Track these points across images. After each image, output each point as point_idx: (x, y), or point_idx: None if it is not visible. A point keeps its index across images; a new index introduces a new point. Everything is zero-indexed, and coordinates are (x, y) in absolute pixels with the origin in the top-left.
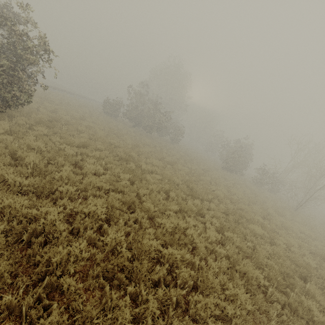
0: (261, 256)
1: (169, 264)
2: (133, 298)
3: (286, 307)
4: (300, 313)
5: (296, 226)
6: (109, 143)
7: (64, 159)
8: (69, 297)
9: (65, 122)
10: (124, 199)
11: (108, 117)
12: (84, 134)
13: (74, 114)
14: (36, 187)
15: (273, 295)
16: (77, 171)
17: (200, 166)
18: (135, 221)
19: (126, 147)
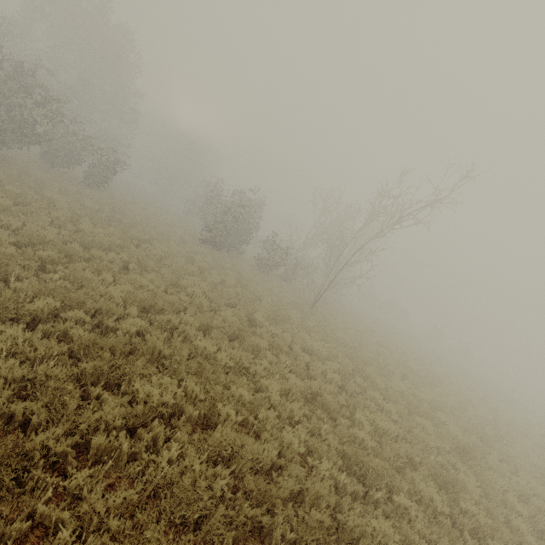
0: None
1: None
2: None
3: None
4: None
5: (301, 339)
6: None
7: None
8: None
9: None
10: None
11: None
12: None
13: None
14: None
15: None
16: None
17: (134, 233)
18: None
19: None
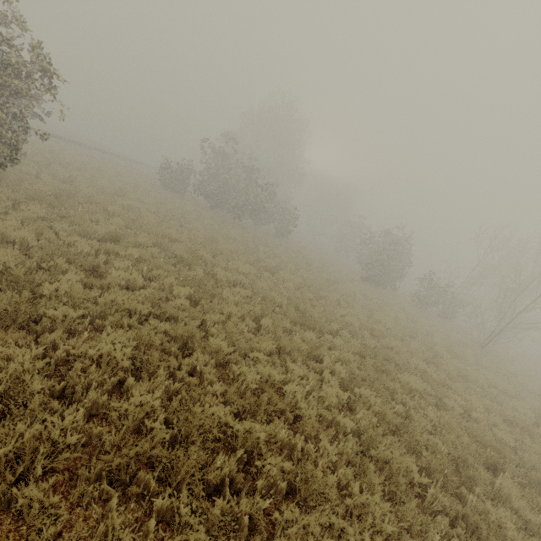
0: (417, 430)
1: (246, 449)
2: (167, 519)
3: (459, 523)
4: (484, 533)
5: (483, 375)
6: (163, 235)
7: (69, 261)
8: (34, 522)
9: (85, 199)
10: (173, 331)
11: (169, 192)
12: (117, 219)
13: (105, 186)
14: (2, 310)
15: (436, 502)
16: (93, 282)
17: (324, 275)
18: (192, 370)
19: (192, 242)
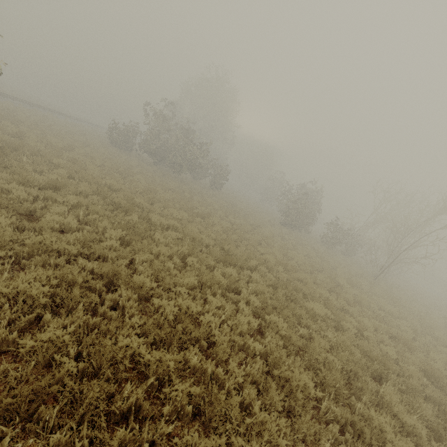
0: (317, 350)
1: (158, 376)
2: None
3: (348, 429)
4: (368, 437)
5: (374, 301)
6: (105, 185)
7: (2, 206)
8: None
9: (32, 152)
10: (98, 269)
11: (117, 149)
12: (60, 170)
13: (55, 142)
14: None
15: (329, 412)
16: (27, 225)
17: (249, 221)
18: (116, 305)
19: (132, 191)
